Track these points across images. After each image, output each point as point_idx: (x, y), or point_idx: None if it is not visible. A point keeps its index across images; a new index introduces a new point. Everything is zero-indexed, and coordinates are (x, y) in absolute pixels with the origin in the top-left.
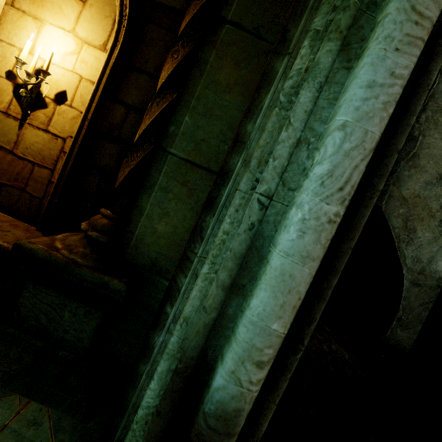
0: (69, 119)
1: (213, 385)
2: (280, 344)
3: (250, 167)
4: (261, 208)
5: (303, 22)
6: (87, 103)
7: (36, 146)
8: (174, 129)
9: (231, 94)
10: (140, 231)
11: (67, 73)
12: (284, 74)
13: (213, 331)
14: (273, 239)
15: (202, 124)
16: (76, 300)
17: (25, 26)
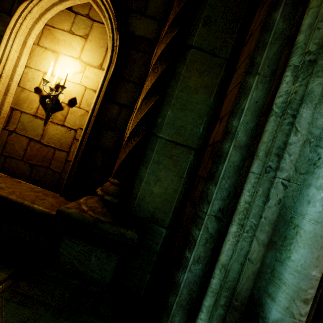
0: (78, 116)
1: (270, 317)
2: (317, 285)
3: (259, 156)
4: (284, 188)
5: (266, 53)
6: (92, 105)
7: (56, 136)
8: (161, 120)
9: (198, 94)
10: (141, 193)
11: (76, 86)
12: (256, 87)
13: (256, 276)
14: (292, 208)
15: (180, 116)
16: (99, 247)
17: (47, 57)
